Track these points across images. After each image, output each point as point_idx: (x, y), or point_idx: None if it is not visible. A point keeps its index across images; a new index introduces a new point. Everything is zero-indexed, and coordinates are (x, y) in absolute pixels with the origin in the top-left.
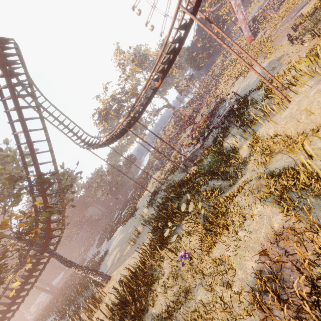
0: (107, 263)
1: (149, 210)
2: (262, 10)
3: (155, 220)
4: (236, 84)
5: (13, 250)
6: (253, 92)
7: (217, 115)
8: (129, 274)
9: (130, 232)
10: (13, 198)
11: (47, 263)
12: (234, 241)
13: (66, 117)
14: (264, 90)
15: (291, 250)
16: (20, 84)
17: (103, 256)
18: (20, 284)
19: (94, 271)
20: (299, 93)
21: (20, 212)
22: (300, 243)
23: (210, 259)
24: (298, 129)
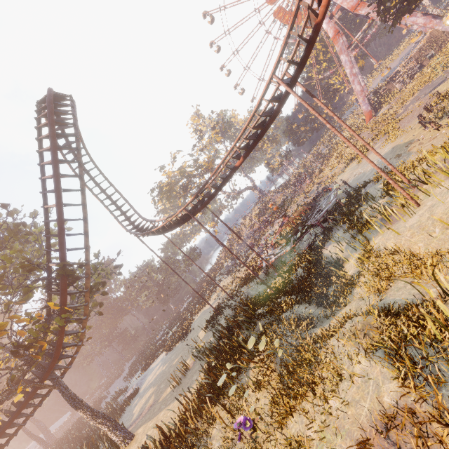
0: (133, 410)
1: (207, 334)
2: (386, 82)
3: (212, 353)
4: (347, 169)
5: (4, 369)
6: (369, 184)
7: (318, 209)
8: (160, 437)
9: (175, 365)
10: (22, 293)
11: (46, 396)
12: (322, 414)
13: (116, 190)
14: (384, 183)
15: (408, 448)
16: (66, 147)
17: (130, 396)
18: (2, 424)
19: (110, 421)
20: (432, 195)
21: (26, 314)
22: (422, 440)
23: (283, 436)
24: (429, 246)
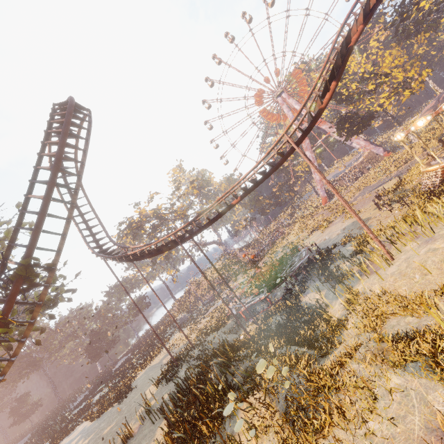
0: None
1: (160, 390)
2: (338, 178)
3: (175, 407)
4: (312, 236)
5: None
6: (337, 246)
7: (291, 264)
8: None
9: (107, 434)
10: None
11: None
12: (363, 439)
13: (93, 209)
14: (356, 243)
15: None
16: (75, 146)
17: None
18: None
19: None
20: (403, 251)
21: None
22: None
23: None
24: (413, 289)
